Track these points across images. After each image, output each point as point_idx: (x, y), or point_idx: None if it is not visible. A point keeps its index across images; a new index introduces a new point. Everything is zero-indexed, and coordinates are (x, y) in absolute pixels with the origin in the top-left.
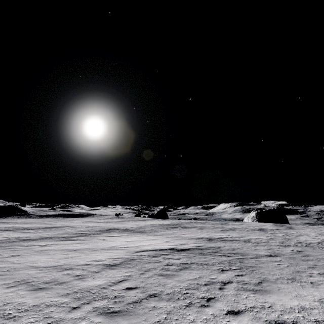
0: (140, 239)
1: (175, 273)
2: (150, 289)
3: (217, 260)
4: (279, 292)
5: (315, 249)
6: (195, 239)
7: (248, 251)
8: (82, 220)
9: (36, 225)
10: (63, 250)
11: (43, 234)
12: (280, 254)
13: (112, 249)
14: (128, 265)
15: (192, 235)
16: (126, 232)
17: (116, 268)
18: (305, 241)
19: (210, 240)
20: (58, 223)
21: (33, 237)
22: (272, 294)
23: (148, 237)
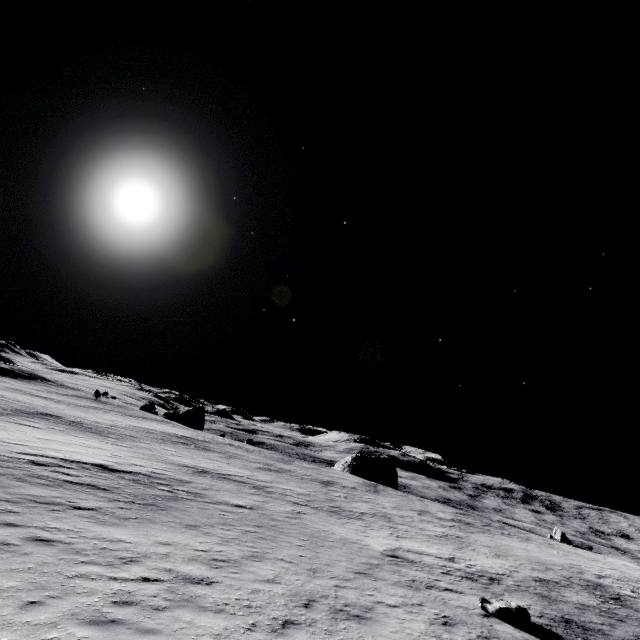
0: (75, 441)
1: (27, 485)
2: None
3: (140, 491)
4: (132, 528)
5: (332, 516)
6: (176, 465)
7: (221, 496)
8: (5, 383)
9: None
10: None
11: None
12: (260, 509)
13: None
14: None
15: (189, 460)
16: (67, 426)
17: None
18: (349, 507)
19: (202, 472)
20: None
21: None
22: (115, 527)
23: (97, 442)
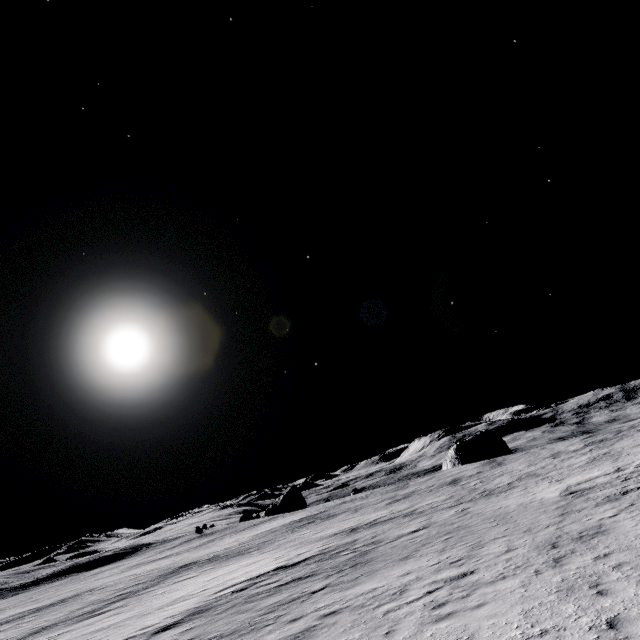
0: (235, 567)
1: (259, 602)
2: (213, 633)
3: (334, 563)
4: (369, 580)
5: (490, 498)
6: (328, 538)
7: (392, 534)
8: (122, 566)
9: (15, 611)
10: (84, 636)
11: (37, 623)
12: (432, 524)
13: (176, 603)
14: (195, 616)
15: (331, 529)
16: (211, 563)
17: (173, 627)
18: (494, 486)
19: (353, 530)
20: (66, 590)
21: (16, 636)
22: (358, 586)
23: (249, 559)
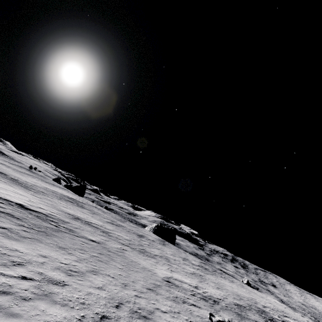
0: (10, 189)
1: None
2: None
3: (38, 223)
4: (26, 243)
5: (140, 254)
6: (63, 212)
7: (84, 233)
8: None
9: None
10: None
11: None
12: (103, 244)
13: None
14: None
15: (72, 211)
16: (9, 180)
17: None
18: (149, 250)
19: (77, 219)
20: None
21: None
22: (16, 241)
23: (23, 192)
